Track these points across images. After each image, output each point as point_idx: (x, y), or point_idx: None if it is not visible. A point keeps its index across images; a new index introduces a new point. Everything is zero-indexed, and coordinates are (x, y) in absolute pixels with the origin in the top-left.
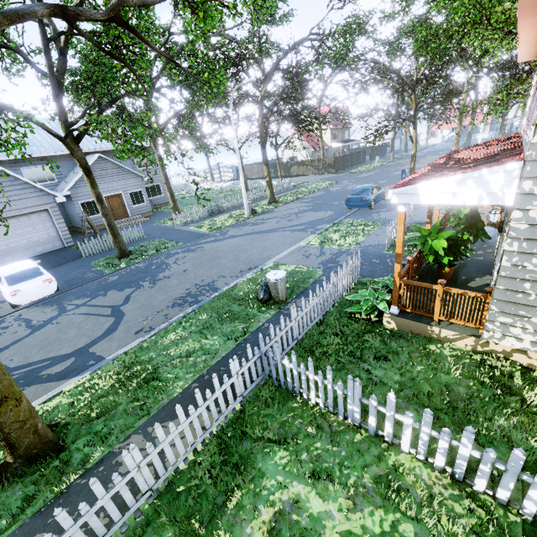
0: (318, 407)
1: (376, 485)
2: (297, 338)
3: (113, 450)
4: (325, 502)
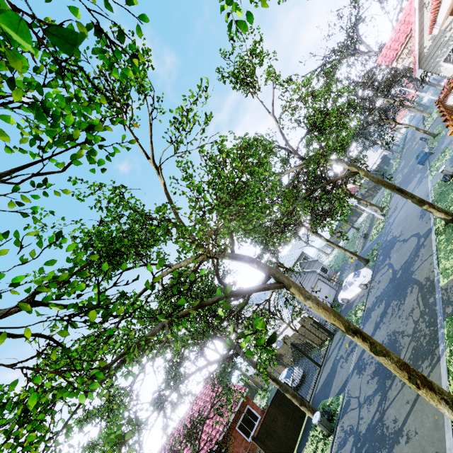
0: None
1: None
2: None
3: None
4: None
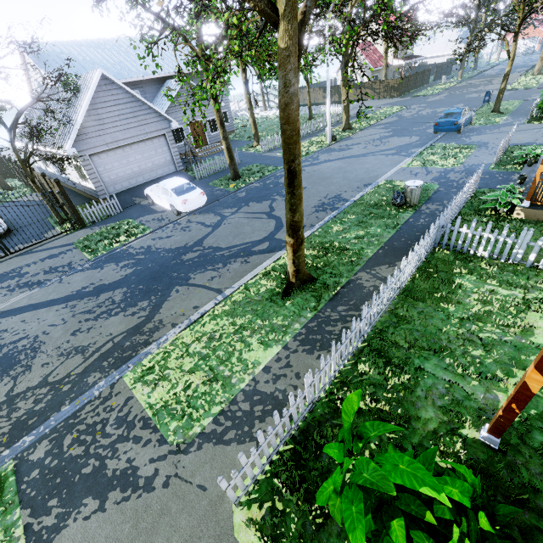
0: (483, 257)
1: (538, 285)
2: (447, 224)
3: (351, 279)
4: (509, 291)
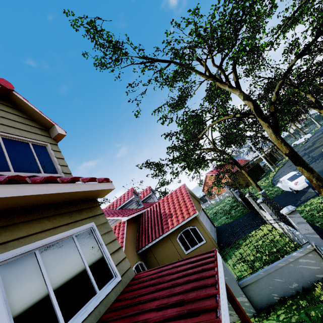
0: None
1: None
2: None
3: None
4: None
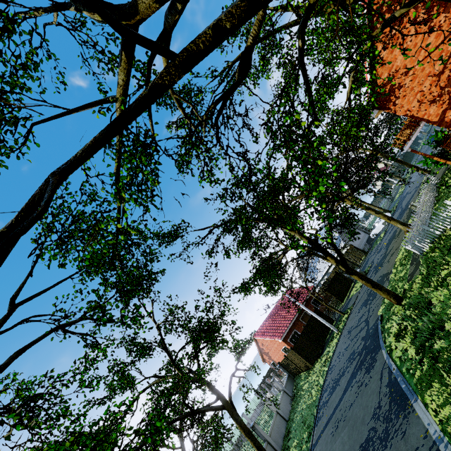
0: None
1: None
2: None
3: None
4: None
